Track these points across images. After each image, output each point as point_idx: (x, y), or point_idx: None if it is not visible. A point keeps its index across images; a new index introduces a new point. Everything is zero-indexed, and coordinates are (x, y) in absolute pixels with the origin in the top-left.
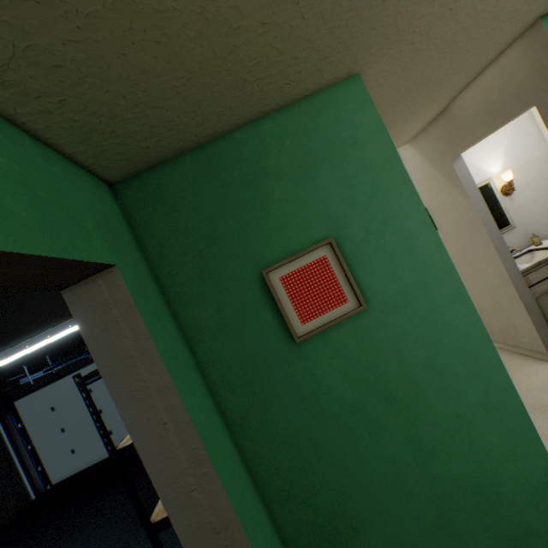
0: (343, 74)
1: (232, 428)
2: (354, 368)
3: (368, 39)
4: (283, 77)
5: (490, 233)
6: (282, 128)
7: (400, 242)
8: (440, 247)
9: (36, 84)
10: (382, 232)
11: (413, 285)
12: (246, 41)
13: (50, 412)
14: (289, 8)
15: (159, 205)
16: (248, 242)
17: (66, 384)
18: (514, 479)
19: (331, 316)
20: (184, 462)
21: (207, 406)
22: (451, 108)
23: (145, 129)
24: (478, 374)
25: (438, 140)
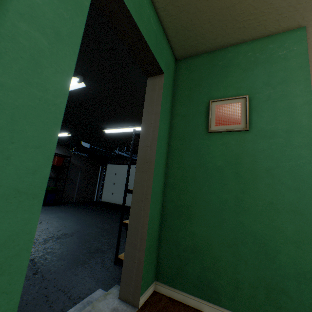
0: (294, 25)
1: (168, 152)
2: (227, 154)
3: (310, 5)
4: (256, 22)
5: None
6: (250, 48)
7: (285, 108)
8: (310, 117)
9: (171, 12)
10: (277, 100)
11: (281, 130)
12: (239, 2)
13: (114, 174)
14: None
15: (187, 69)
16: (211, 89)
17: (123, 168)
18: (290, 257)
19: (229, 128)
20: (150, 137)
21: (165, 135)
22: None
23: (194, 36)
24: (298, 189)
25: None
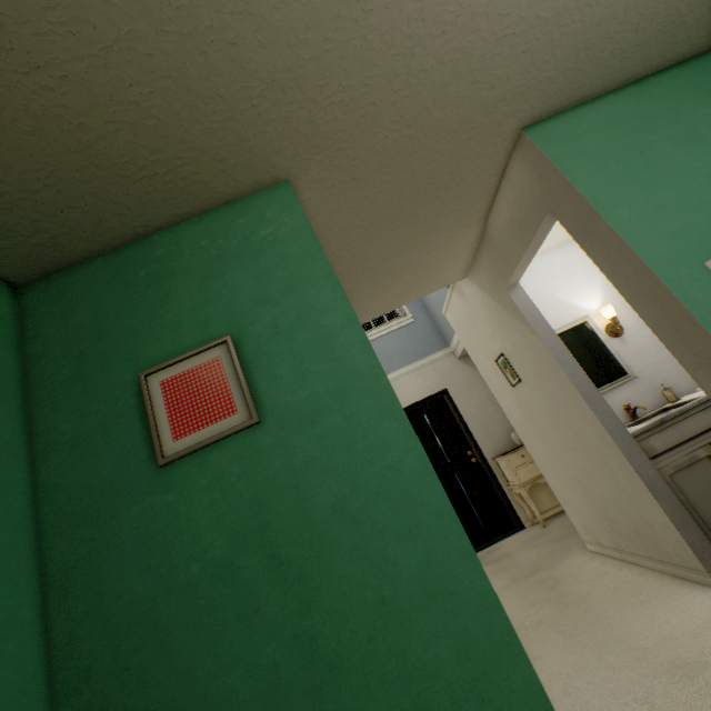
0: (266, 178)
1: (48, 590)
2: (232, 508)
3: (269, 143)
4: (179, 177)
5: (572, 376)
6: (201, 229)
7: (315, 342)
8: (367, 348)
9: None
10: (294, 330)
11: (327, 394)
12: (100, 138)
13: None
14: (133, 109)
15: (57, 305)
16: (137, 342)
17: None
18: None
19: (213, 431)
20: None
21: (6, 540)
22: (488, 231)
23: (27, 223)
24: (416, 529)
25: (489, 268)
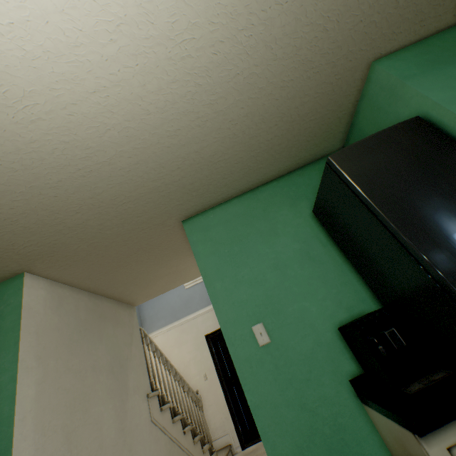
0: (9, 274)
1: None
2: None
3: None
4: None
5: None
6: None
7: None
8: (14, 400)
9: None
10: None
11: None
12: None
13: None
14: None
15: None
16: None
17: None
18: None
19: None
20: None
21: None
22: None
23: None
24: None
25: None
